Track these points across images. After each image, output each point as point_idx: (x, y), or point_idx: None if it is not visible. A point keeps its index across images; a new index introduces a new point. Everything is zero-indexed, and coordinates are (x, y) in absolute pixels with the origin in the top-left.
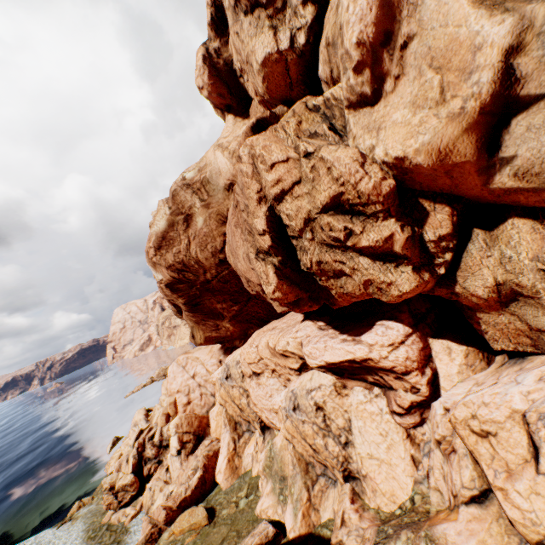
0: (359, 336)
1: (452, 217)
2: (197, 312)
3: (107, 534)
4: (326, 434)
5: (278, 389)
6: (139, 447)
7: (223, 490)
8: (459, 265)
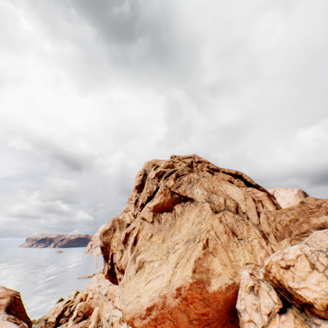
0: None
1: None
2: (107, 261)
3: None
4: None
5: (111, 310)
6: (64, 307)
7: None
8: None
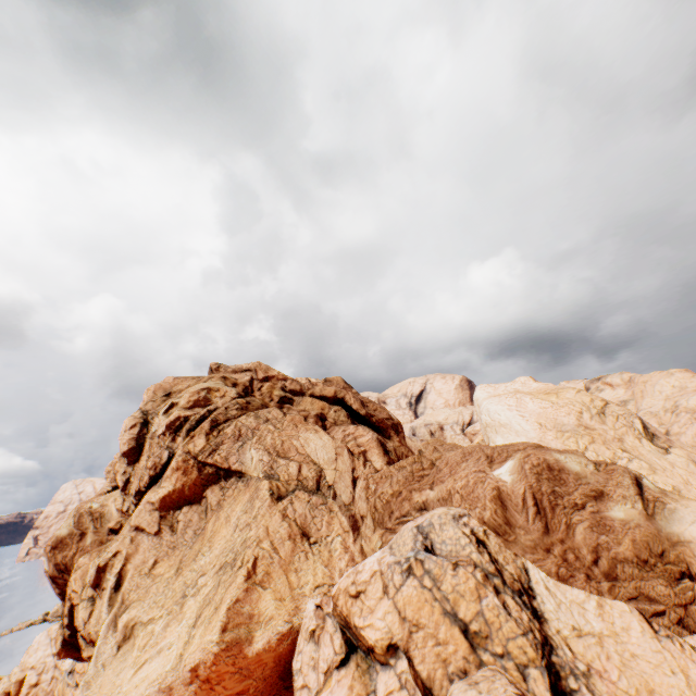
0: None
1: None
2: None
3: None
4: None
5: None
6: None
7: None
8: None
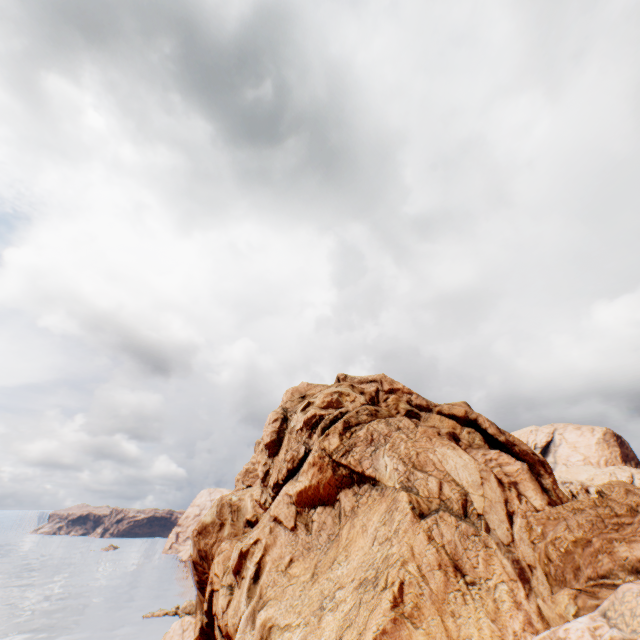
0: None
1: None
2: (202, 593)
3: None
4: None
5: None
6: None
7: None
8: None
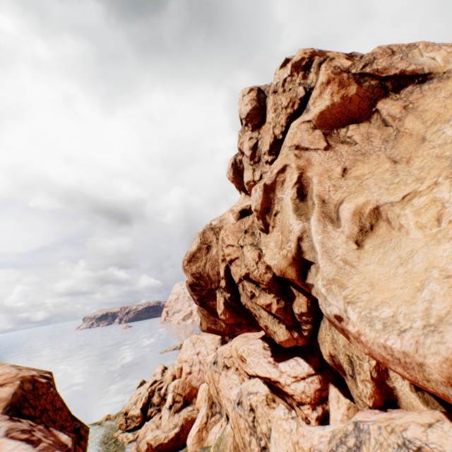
0: (278, 362)
1: (307, 303)
2: (204, 307)
3: (113, 444)
4: (252, 433)
5: (237, 384)
6: (150, 392)
7: (188, 451)
8: (318, 334)
